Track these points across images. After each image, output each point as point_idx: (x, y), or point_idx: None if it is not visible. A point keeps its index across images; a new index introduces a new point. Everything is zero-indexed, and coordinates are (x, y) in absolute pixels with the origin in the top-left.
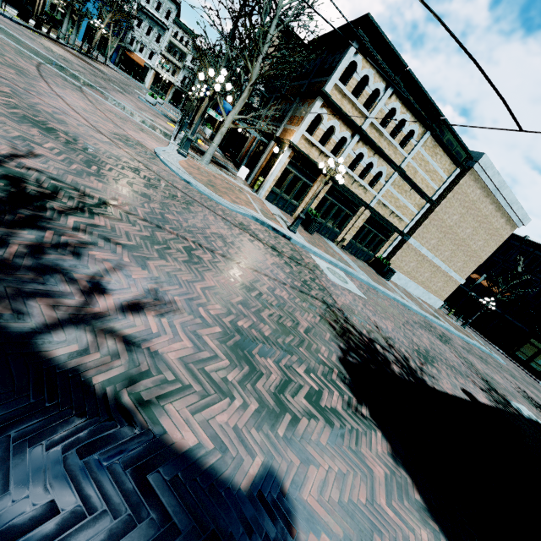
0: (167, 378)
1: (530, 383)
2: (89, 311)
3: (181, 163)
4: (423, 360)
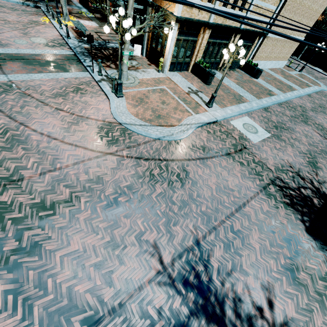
0: (302, 325)
1: None
2: (271, 324)
3: (129, 110)
4: (314, 169)
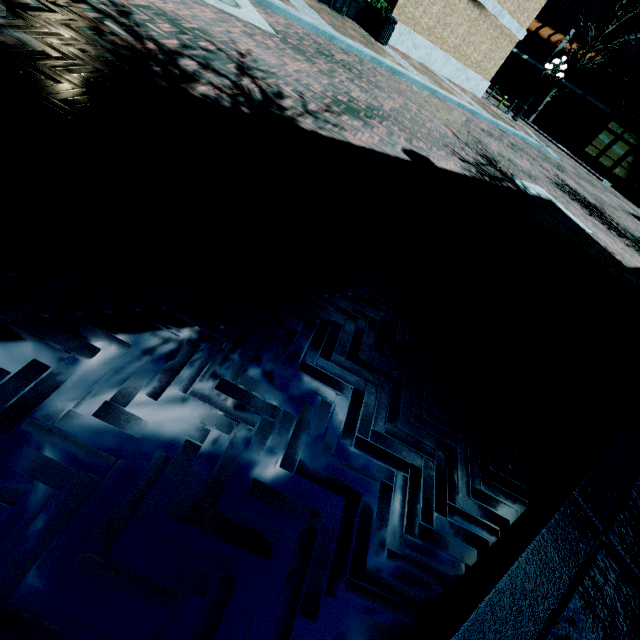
0: None
1: (585, 179)
2: None
3: None
4: (338, 110)
